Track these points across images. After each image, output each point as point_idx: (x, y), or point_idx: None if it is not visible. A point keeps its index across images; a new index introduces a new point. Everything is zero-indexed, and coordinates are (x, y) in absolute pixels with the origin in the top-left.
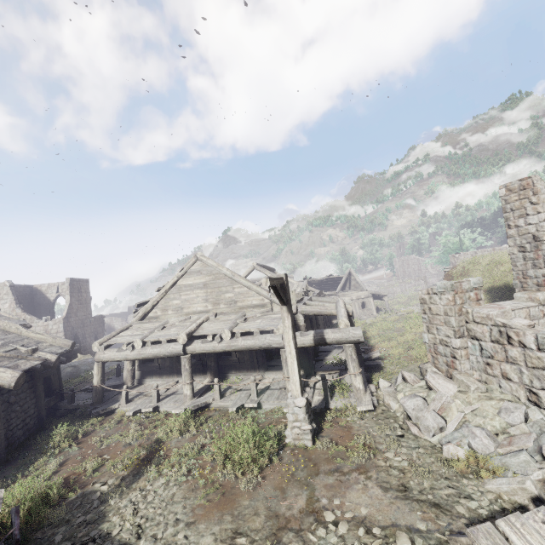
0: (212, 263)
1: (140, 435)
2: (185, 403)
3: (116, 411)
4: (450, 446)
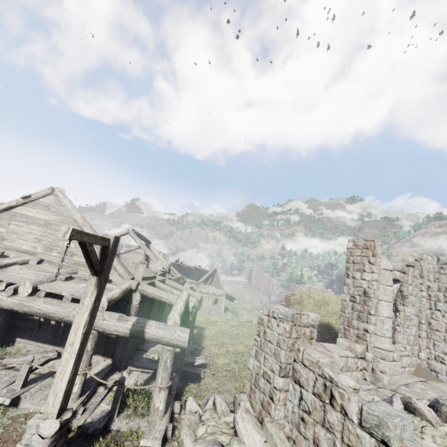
0: (67, 203)
1: None
2: None
3: None
4: None
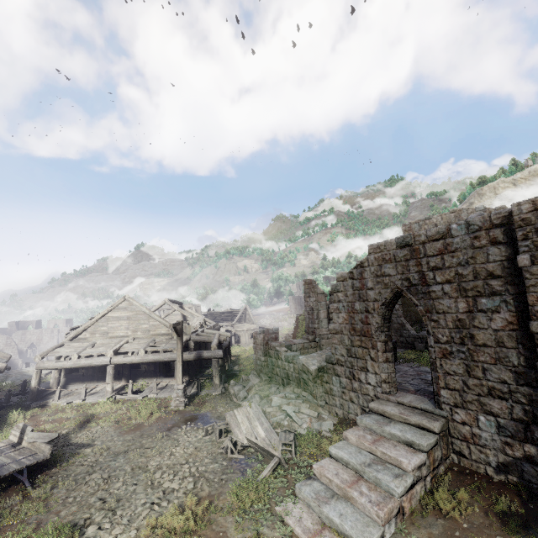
0: (136, 303)
1: (76, 413)
2: (107, 396)
3: (50, 404)
4: (244, 402)
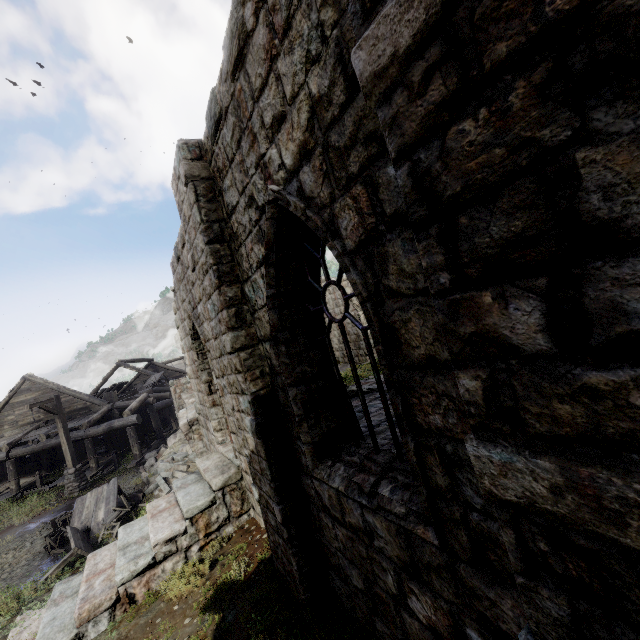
0: (40, 381)
1: None
2: (11, 495)
3: None
4: (143, 473)
